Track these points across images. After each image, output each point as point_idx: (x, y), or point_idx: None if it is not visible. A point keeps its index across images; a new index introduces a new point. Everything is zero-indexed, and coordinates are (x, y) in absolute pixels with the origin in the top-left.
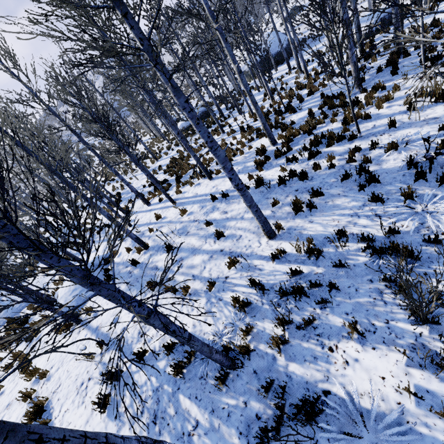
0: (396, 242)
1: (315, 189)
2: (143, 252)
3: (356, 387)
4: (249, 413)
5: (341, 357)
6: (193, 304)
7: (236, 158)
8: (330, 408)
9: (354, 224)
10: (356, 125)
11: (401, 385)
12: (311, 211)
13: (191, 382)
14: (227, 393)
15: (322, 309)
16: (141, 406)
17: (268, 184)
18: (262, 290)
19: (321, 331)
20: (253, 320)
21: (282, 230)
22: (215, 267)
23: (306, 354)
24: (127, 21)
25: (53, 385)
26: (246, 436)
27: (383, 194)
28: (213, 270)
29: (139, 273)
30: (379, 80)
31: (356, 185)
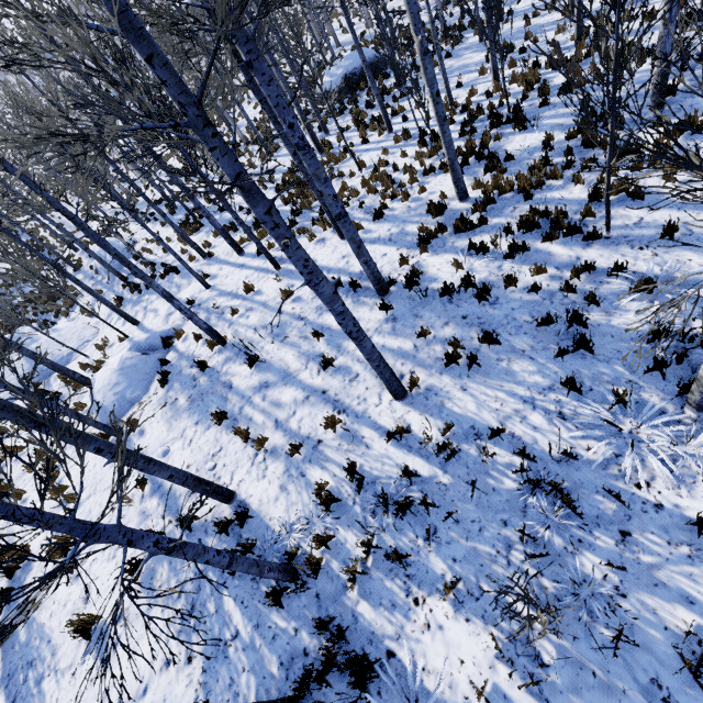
0: (566, 473)
1: (492, 325)
2: (218, 350)
3: (427, 661)
4: (297, 644)
5: (424, 617)
6: (267, 468)
7: (395, 205)
8: (388, 673)
9: (523, 419)
10: (607, 216)
11: (479, 678)
12: (471, 369)
13: (241, 581)
14: (279, 610)
15: (427, 541)
16: (179, 588)
17: (423, 291)
18: (358, 486)
19: (414, 572)
20: (336, 523)
21: (418, 388)
22: (308, 418)
23: (385, 596)
24: (154, 71)
25: (82, 517)
26: (287, 669)
27: (583, 386)
28: (304, 423)
29: (207, 386)
30: (698, 109)
31: (556, 343)
